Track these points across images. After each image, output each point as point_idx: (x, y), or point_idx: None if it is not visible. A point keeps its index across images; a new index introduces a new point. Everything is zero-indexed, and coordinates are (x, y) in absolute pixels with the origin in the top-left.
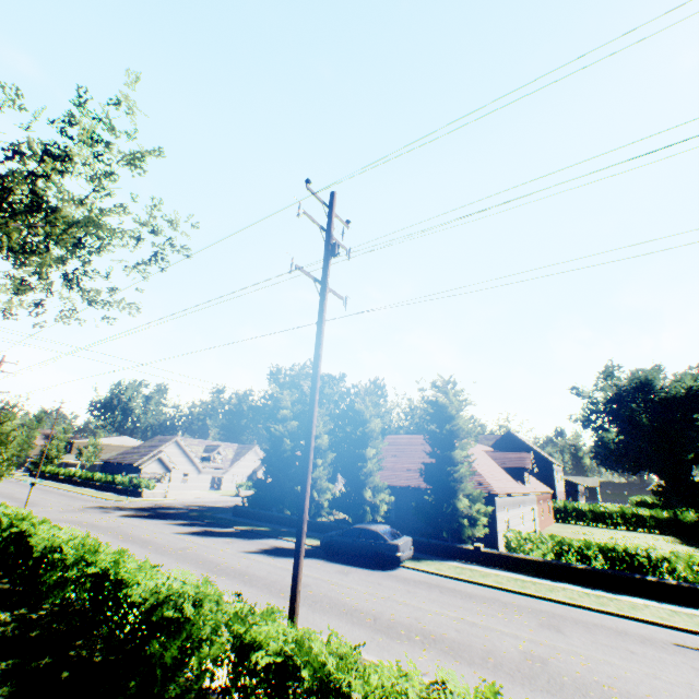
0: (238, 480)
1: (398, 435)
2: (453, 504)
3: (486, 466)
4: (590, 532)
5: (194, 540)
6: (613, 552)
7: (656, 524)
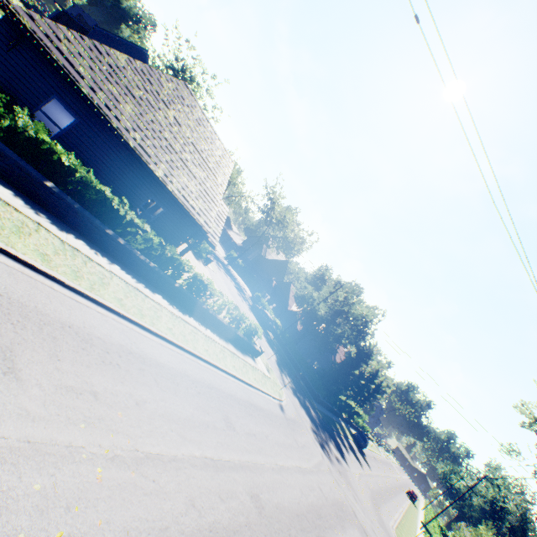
0: None
1: None
2: (355, 407)
3: None
4: None
5: (368, 472)
6: (358, 421)
7: None
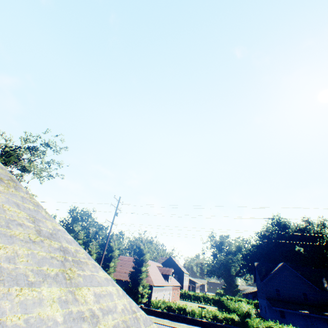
0: None
1: (125, 256)
2: (138, 288)
3: (155, 273)
4: (189, 304)
5: None
6: (181, 308)
7: (213, 301)
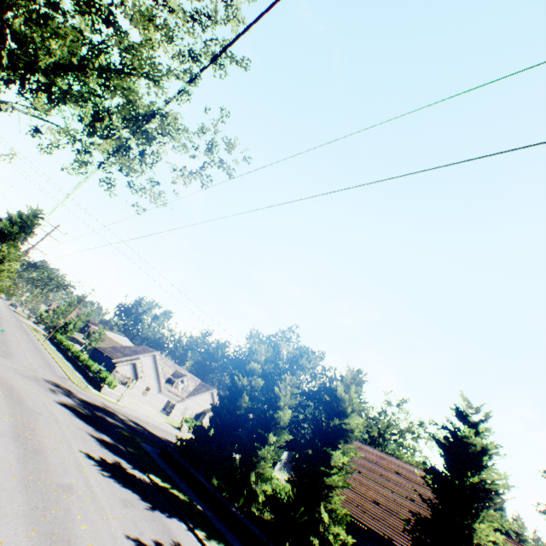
0: (187, 413)
1: (364, 445)
2: None
3: None
4: None
5: (91, 476)
6: None
7: None
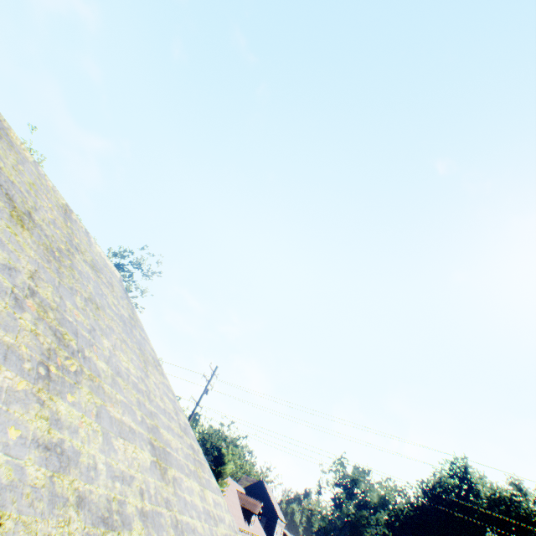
0: None
1: None
2: None
3: (231, 502)
4: None
5: None
6: None
7: None
